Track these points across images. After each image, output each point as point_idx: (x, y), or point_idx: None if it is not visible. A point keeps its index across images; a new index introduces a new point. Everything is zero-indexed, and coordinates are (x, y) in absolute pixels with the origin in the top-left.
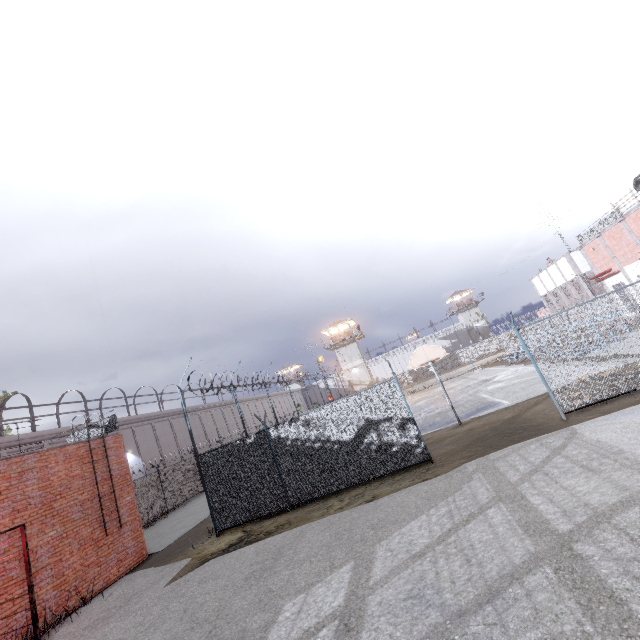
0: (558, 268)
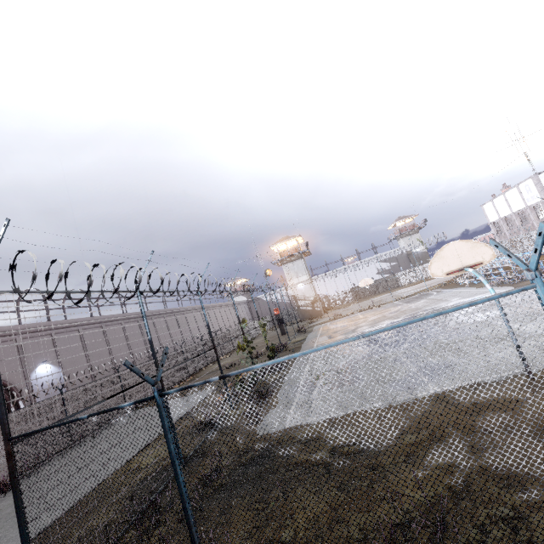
0: (520, 192)
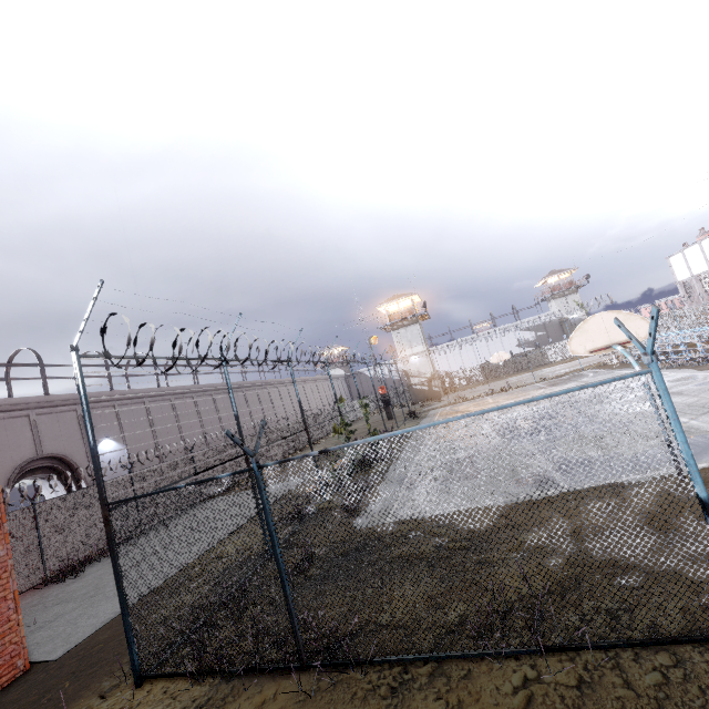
0: None
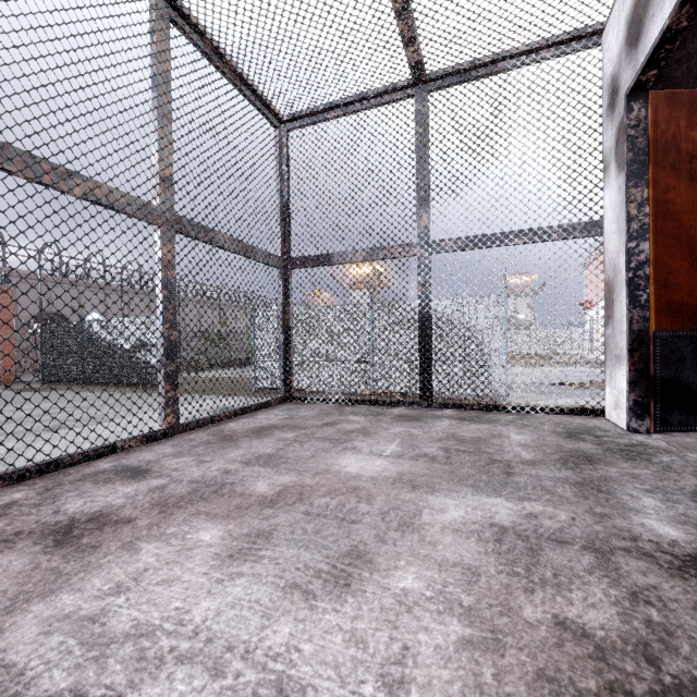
0: None
